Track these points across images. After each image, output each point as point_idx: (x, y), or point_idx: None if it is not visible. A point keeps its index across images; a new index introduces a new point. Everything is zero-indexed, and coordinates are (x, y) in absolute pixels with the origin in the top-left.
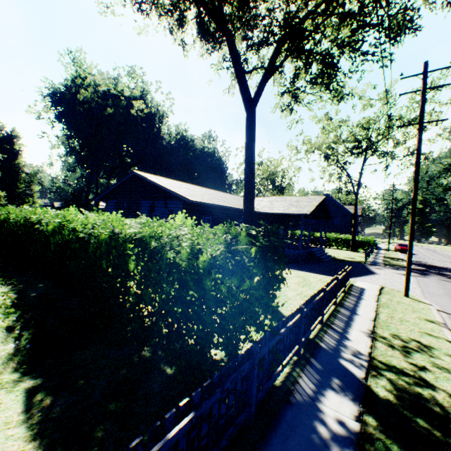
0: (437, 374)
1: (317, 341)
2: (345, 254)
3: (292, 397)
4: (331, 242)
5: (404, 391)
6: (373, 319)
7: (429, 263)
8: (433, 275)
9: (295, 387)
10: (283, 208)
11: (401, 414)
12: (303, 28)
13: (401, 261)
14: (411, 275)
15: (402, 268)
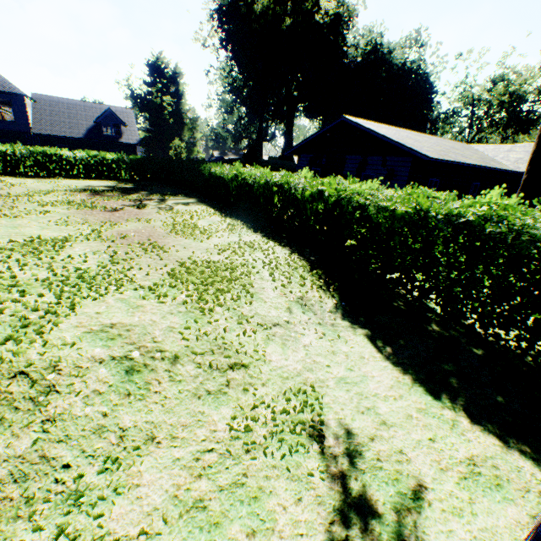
0: None
1: None
2: None
3: None
4: None
5: None
6: None
7: None
8: None
9: None
10: None
11: None
12: None
13: None
14: None
15: None
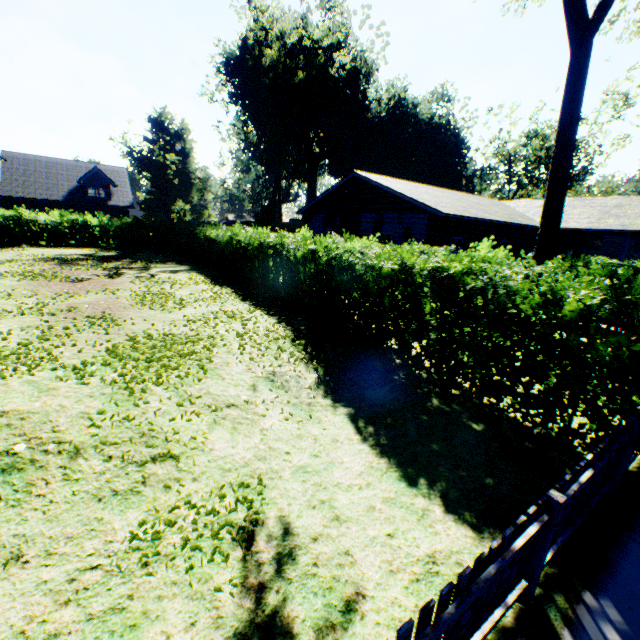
0: None
1: None
2: None
3: None
4: None
5: None
6: None
7: None
8: None
9: None
10: (588, 219)
11: None
12: None
13: None
14: None
15: None
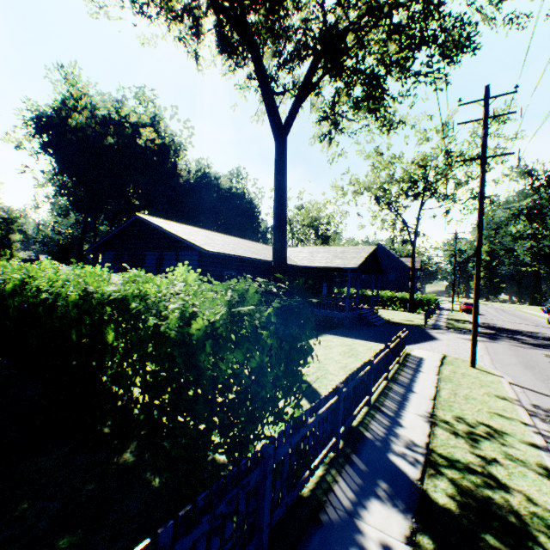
0: (510, 469)
1: (361, 430)
2: (402, 316)
3: (323, 513)
4: (385, 301)
5: (470, 495)
6: (432, 398)
7: (499, 326)
8: (503, 340)
9: (328, 498)
10: (326, 260)
11: (466, 530)
12: (342, 40)
13: (467, 324)
14: (479, 340)
15: (467, 332)
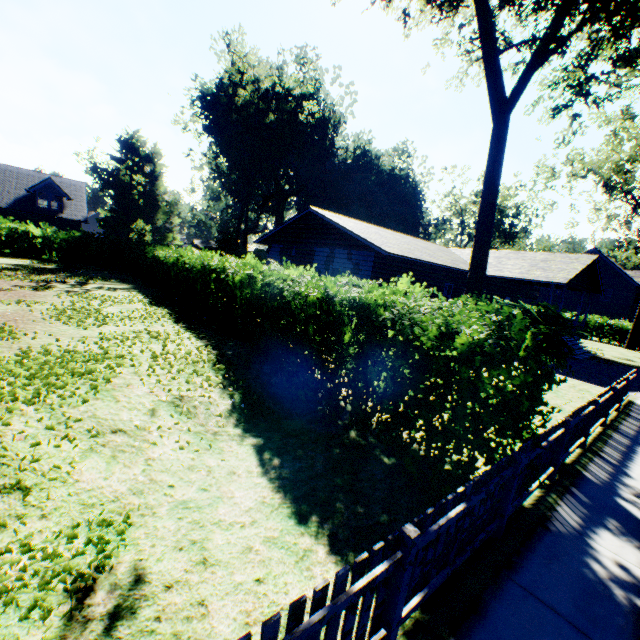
0: None
1: (578, 468)
2: (616, 352)
3: (550, 524)
4: (590, 329)
5: None
6: None
7: None
8: None
9: (553, 515)
10: (520, 270)
11: None
12: None
13: None
14: None
15: None
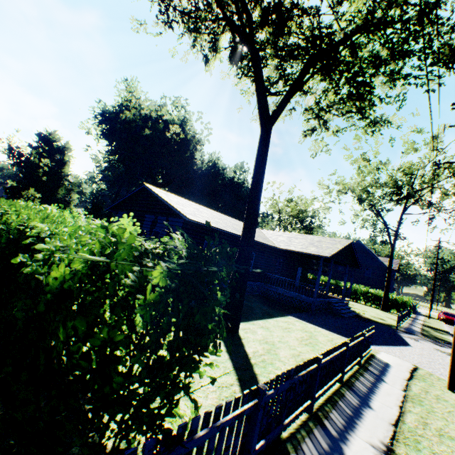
0: None
1: (289, 449)
2: (374, 313)
3: None
4: (359, 295)
5: None
6: (393, 422)
7: None
8: None
9: None
10: (301, 246)
11: None
12: (332, 40)
13: (445, 334)
14: None
15: (446, 344)
